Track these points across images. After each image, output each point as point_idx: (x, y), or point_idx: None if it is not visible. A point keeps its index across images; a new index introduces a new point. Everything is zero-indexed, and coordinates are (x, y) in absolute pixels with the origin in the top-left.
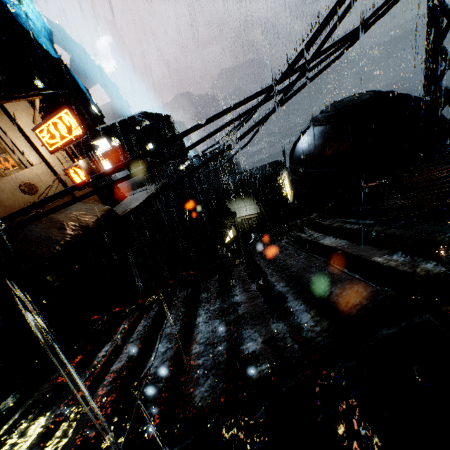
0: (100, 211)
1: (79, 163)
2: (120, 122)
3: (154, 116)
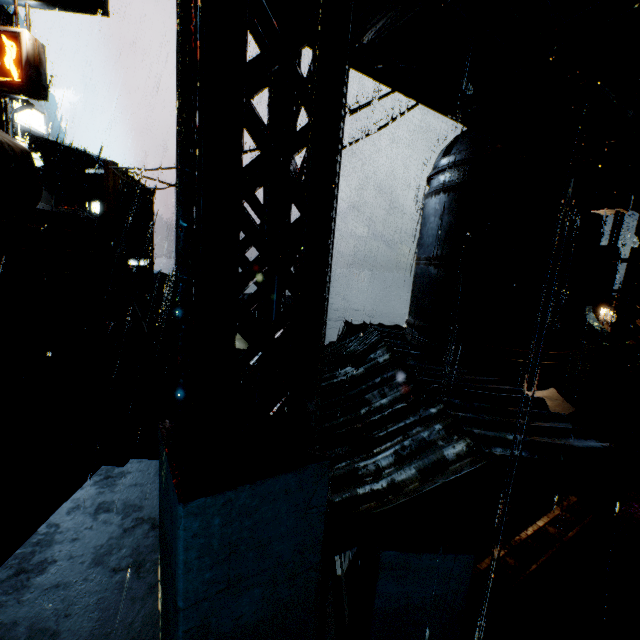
0: (1, 136)
1: (26, 34)
2: (62, 146)
3: (126, 175)
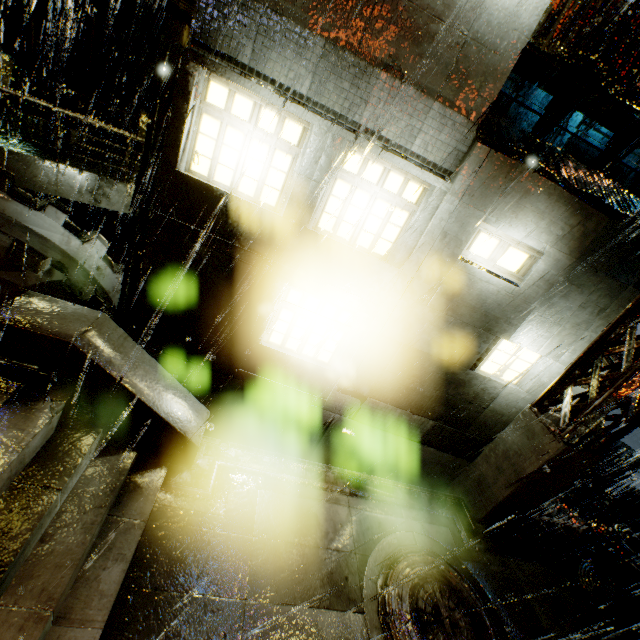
0: None
1: None
2: None
3: None
